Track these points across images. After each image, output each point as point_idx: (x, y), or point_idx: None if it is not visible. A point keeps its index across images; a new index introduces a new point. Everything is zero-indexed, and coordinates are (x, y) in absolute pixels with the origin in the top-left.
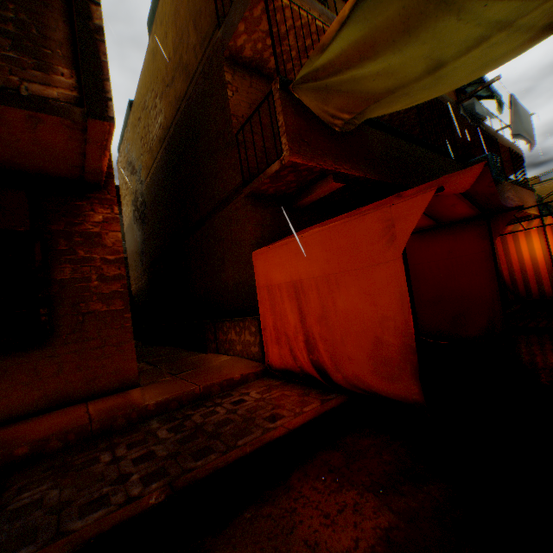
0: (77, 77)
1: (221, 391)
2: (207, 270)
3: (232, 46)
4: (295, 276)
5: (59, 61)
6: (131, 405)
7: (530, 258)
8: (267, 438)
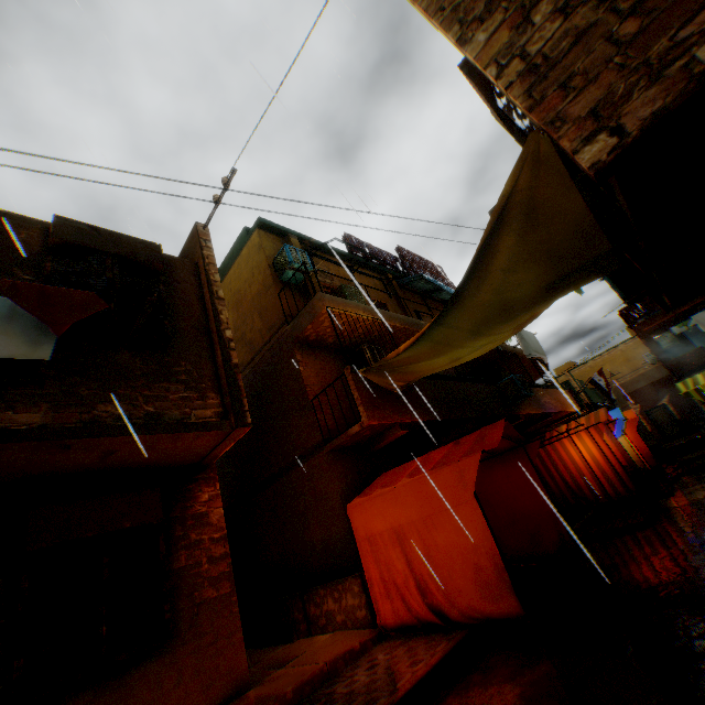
0: (220, 397)
1: (346, 664)
2: (285, 530)
3: (301, 335)
4: (395, 522)
5: (209, 389)
6: (269, 695)
7: (582, 462)
8: (419, 673)
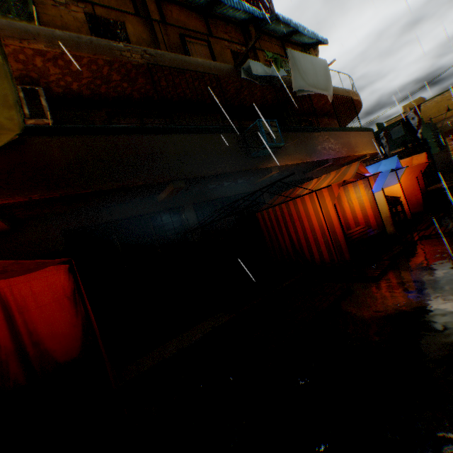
0: None
1: None
2: None
3: None
4: None
5: None
6: None
7: (310, 224)
8: None
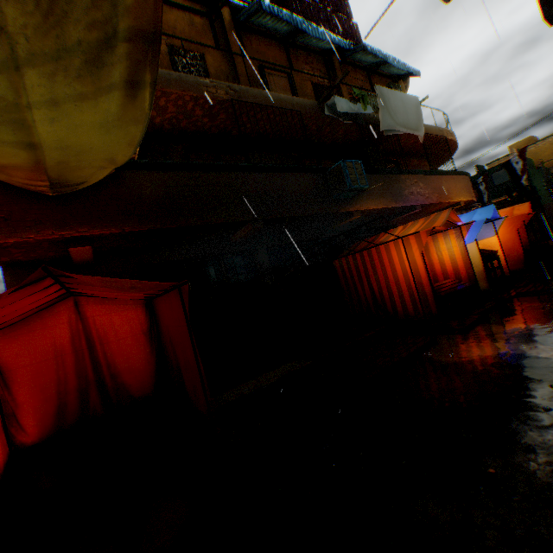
0: None
1: None
2: None
3: None
4: None
5: None
6: None
7: (394, 274)
8: None
